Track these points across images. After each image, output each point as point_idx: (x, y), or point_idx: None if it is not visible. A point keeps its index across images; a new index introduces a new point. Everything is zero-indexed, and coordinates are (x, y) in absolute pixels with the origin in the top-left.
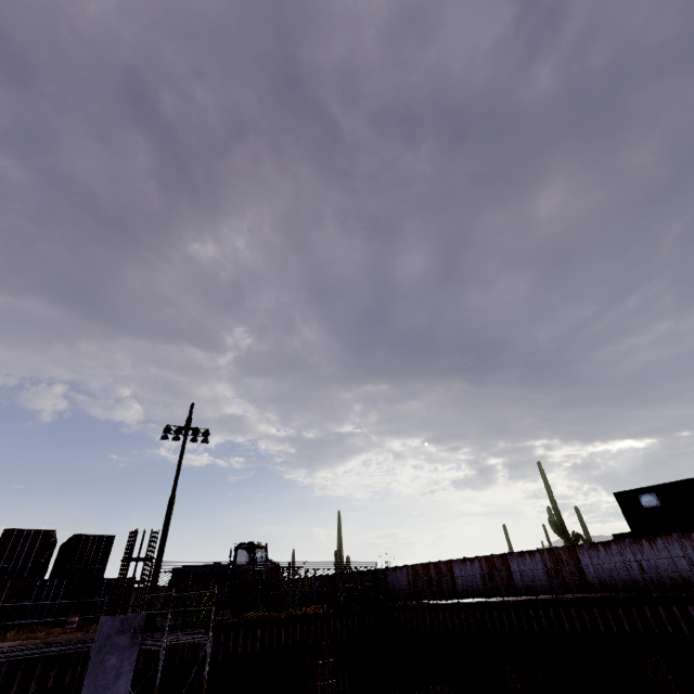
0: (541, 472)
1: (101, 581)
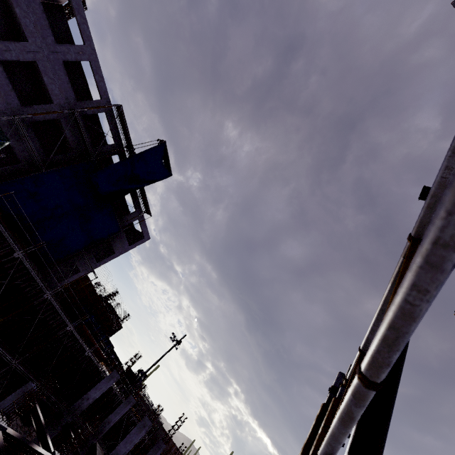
0: None
1: (110, 342)
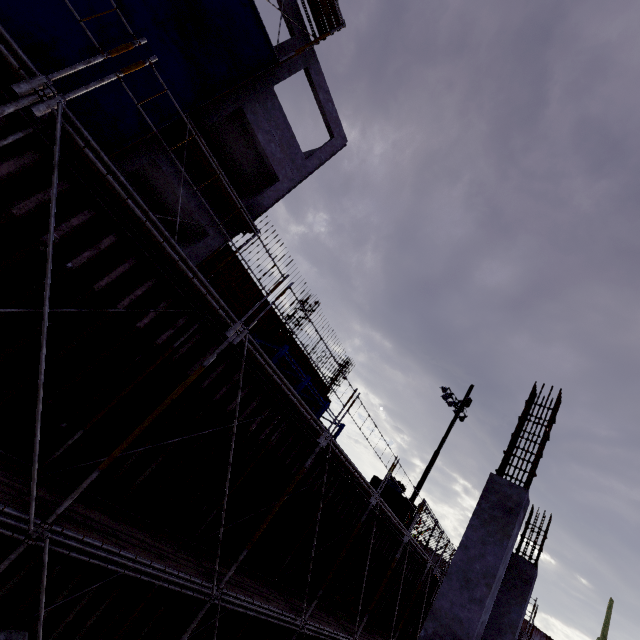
0: (610, 608)
1: None
